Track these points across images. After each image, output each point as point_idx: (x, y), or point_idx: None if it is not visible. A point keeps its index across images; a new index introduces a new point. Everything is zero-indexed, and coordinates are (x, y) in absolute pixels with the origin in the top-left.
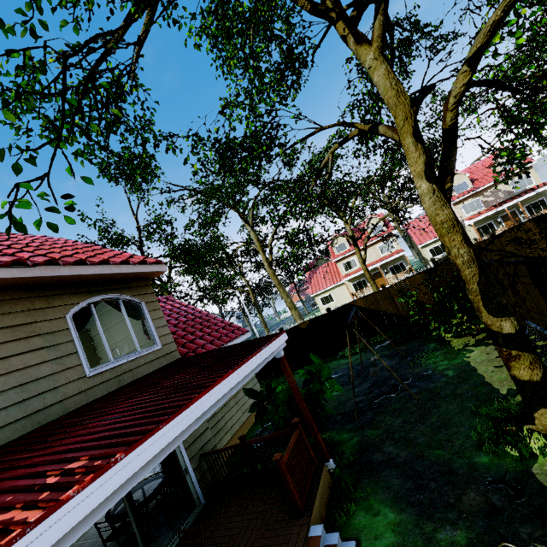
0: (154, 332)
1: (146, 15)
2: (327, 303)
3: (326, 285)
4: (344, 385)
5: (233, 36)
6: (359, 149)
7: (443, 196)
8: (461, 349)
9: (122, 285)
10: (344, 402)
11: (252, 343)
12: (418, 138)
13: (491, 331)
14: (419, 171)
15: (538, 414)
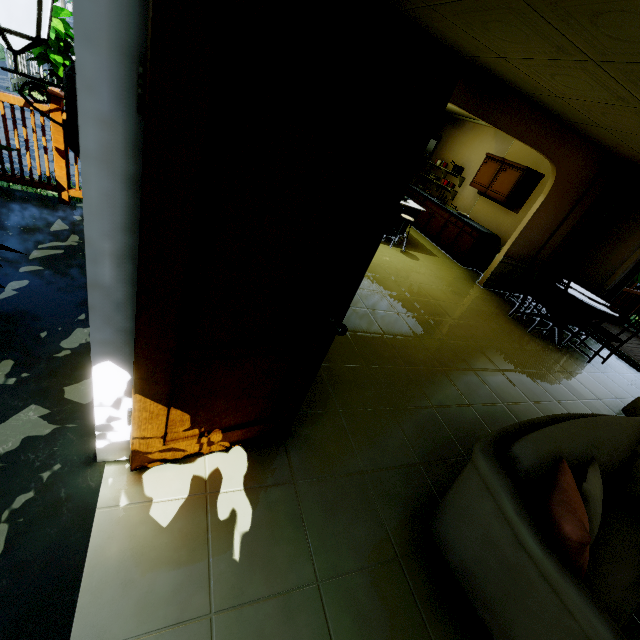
0: None
1: None
2: None
3: None
4: None
5: None
6: None
7: None
8: None
9: None
10: None
11: None
12: None
13: None
14: None
15: None
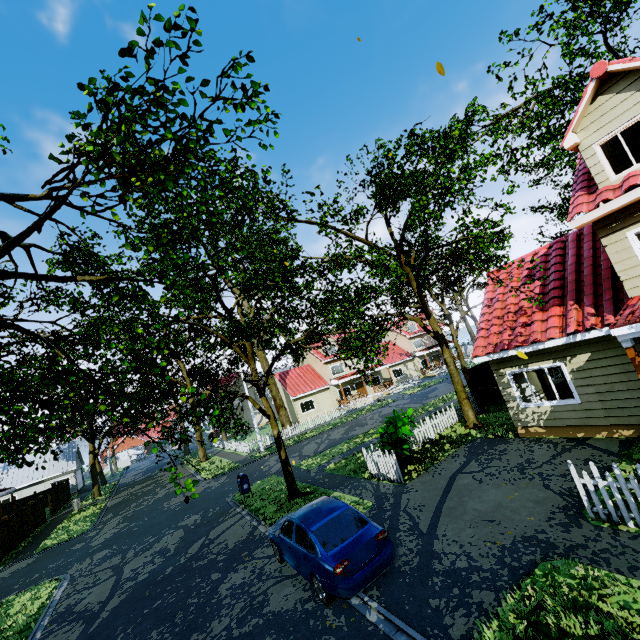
0: None
1: None
2: (307, 410)
3: (310, 387)
4: None
5: None
6: None
7: None
8: None
9: None
10: None
11: None
12: None
13: None
14: None
15: None
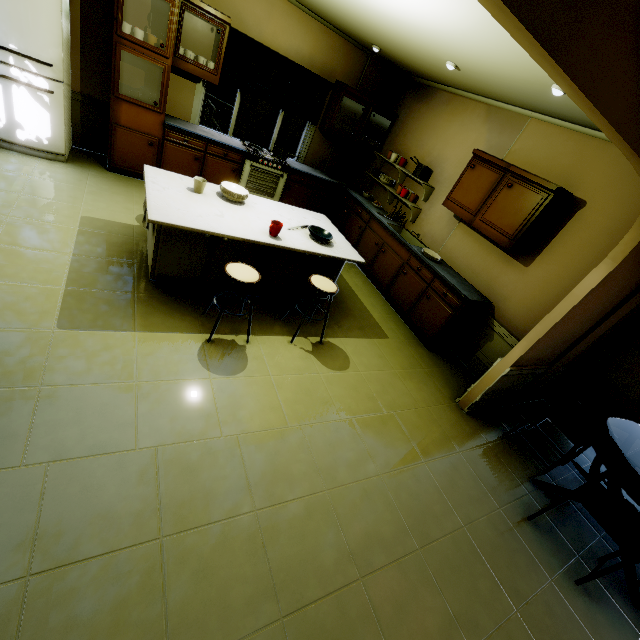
0: None
1: None
2: None
3: None
4: None
5: None
6: None
7: None
8: None
9: None
10: None
11: None
12: None
13: None
14: None
15: None
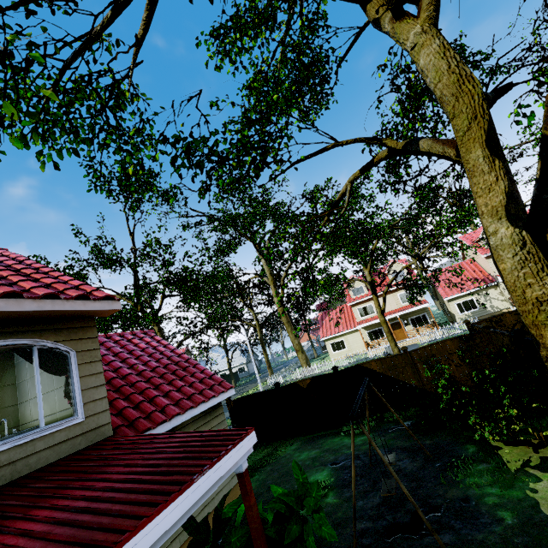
0: (78, 395)
1: (145, 10)
2: (338, 350)
3: (339, 329)
4: (345, 486)
5: (241, 35)
6: (386, 181)
7: (541, 252)
8: (520, 471)
9: (46, 326)
10: (341, 523)
11: (198, 445)
12: (495, 150)
13: None
14: (494, 205)
15: None
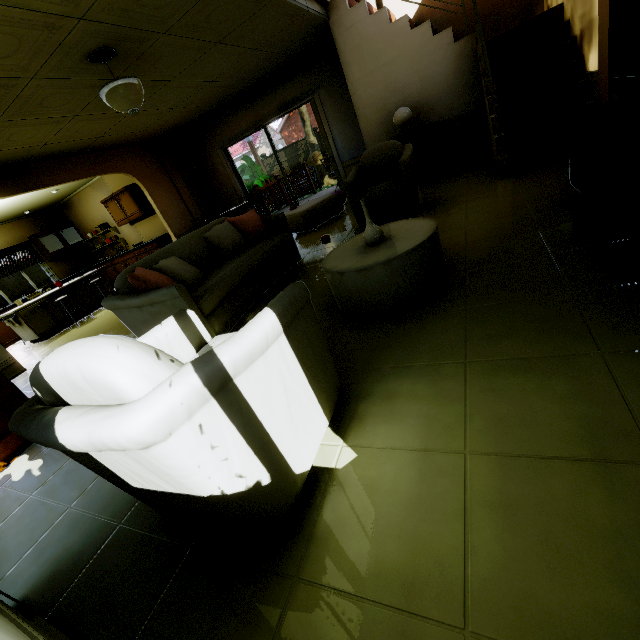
0: None
1: None
2: None
3: None
4: None
5: None
6: None
7: None
8: None
9: None
10: None
11: None
12: None
13: (313, 144)
14: None
15: (325, 178)
